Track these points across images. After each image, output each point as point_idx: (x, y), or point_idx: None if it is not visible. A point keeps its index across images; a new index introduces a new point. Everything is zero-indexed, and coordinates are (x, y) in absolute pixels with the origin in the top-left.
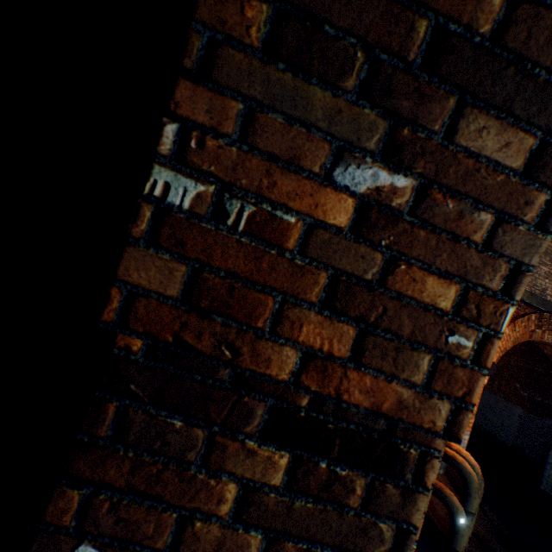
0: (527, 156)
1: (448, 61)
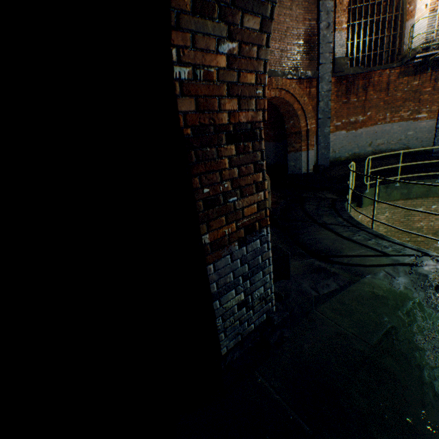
0: (259, 25)
1: (237, 1)
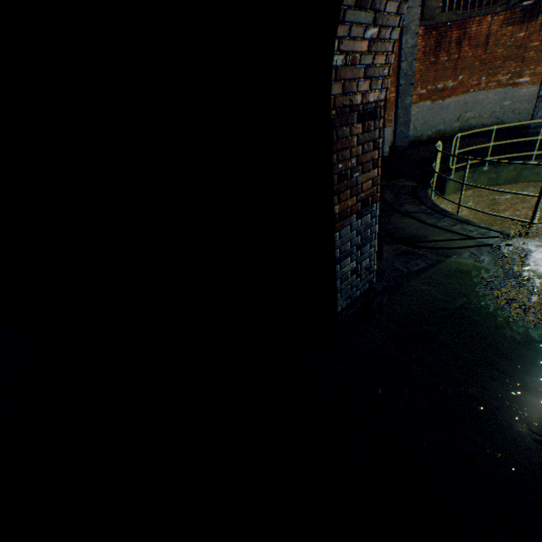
0: (397, 9)
1: None
